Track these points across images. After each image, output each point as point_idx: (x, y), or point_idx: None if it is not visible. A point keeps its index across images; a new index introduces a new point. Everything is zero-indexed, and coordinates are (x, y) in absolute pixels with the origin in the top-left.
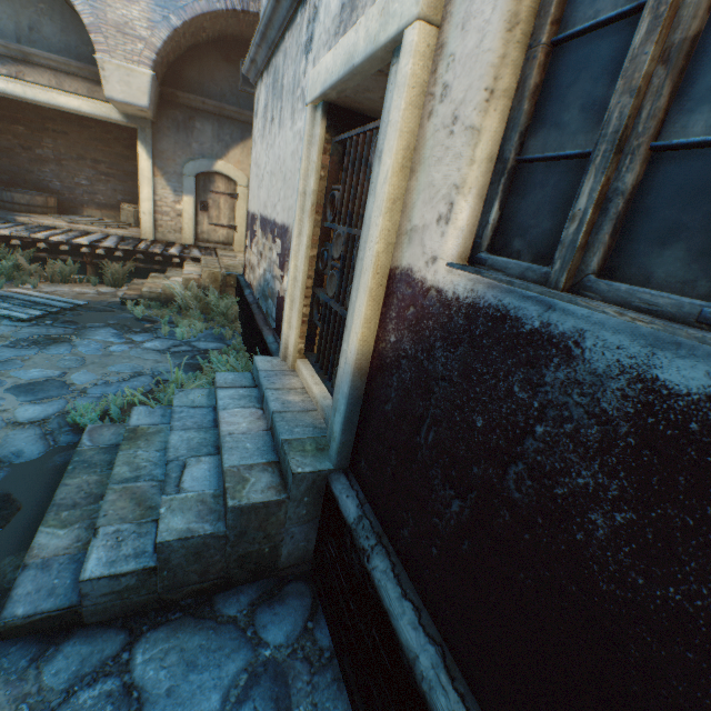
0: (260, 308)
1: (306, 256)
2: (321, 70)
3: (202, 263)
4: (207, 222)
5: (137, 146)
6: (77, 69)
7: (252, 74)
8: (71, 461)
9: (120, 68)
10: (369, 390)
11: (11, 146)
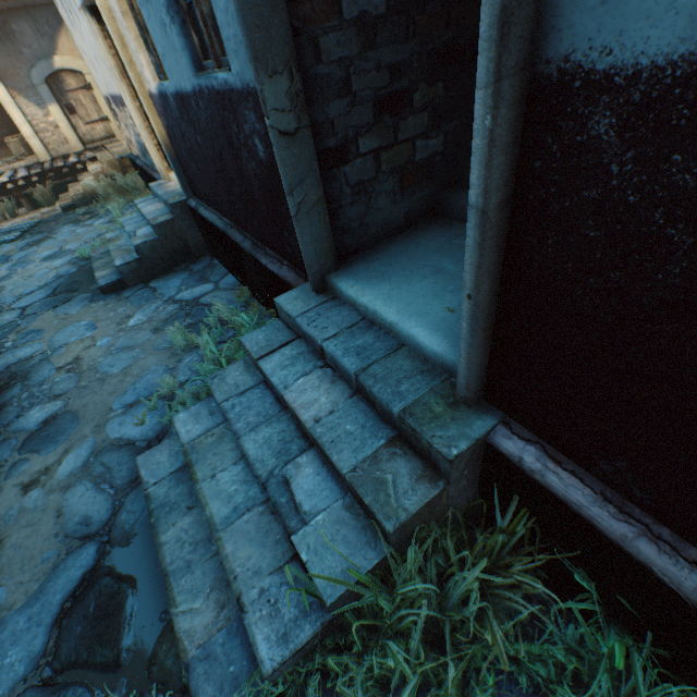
0: (148, 166)
1: (135, 108)
2: None
3: (99, 159)
4: (82, 124)
5: None
6: None
7: None
8: (92, 261)
9: None
10: (176, 154)
11: None
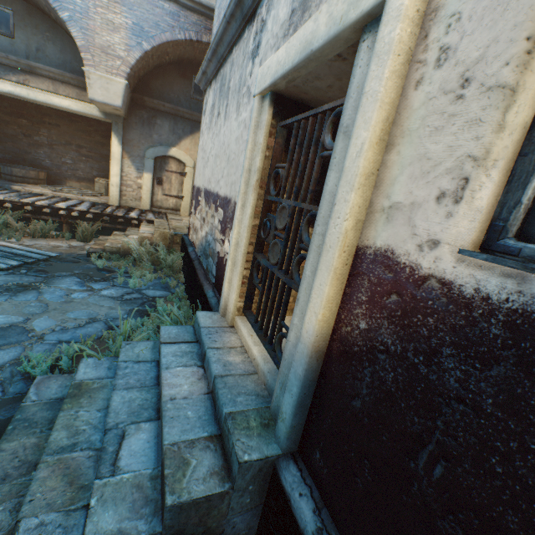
0: (201, 264)
1: (248, 224)
2: (271, 64)
3: (155, 225)
4: (161, 193)
5: (111, 136)
6: (70, 79)
7: (203, 83)
8: (12, 419)
9: (102, 78)
10: (326, 374)
11: (16, 133)
